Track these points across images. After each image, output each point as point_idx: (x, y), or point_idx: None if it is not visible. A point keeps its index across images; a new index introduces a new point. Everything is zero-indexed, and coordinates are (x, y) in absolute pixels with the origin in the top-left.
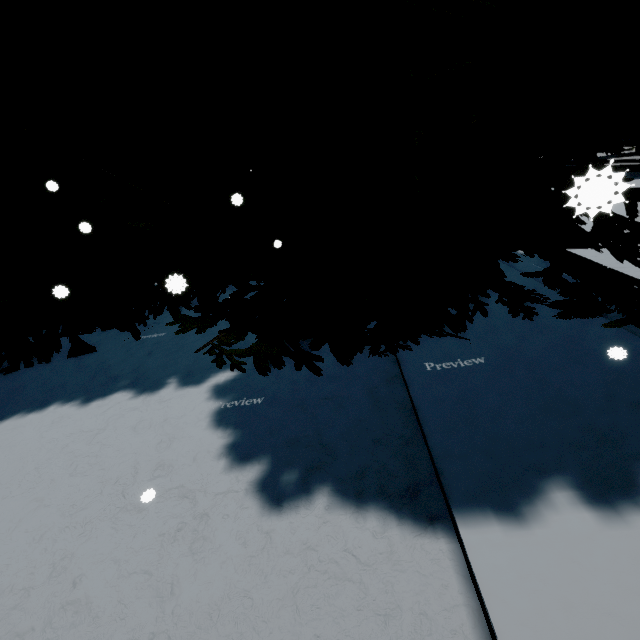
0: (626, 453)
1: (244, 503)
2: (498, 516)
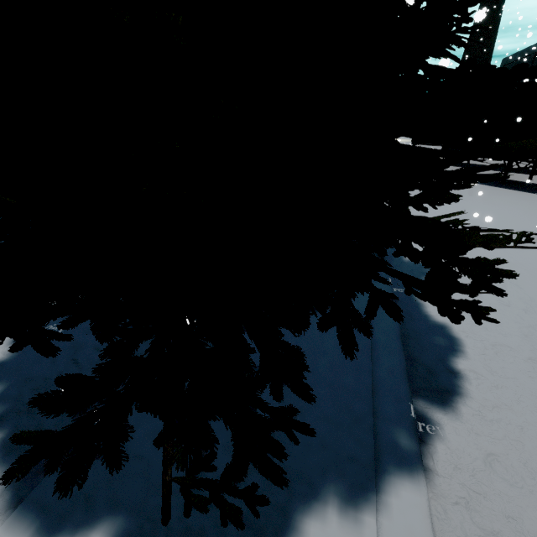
0: (196, 525)
1: None
2: (35, 533)
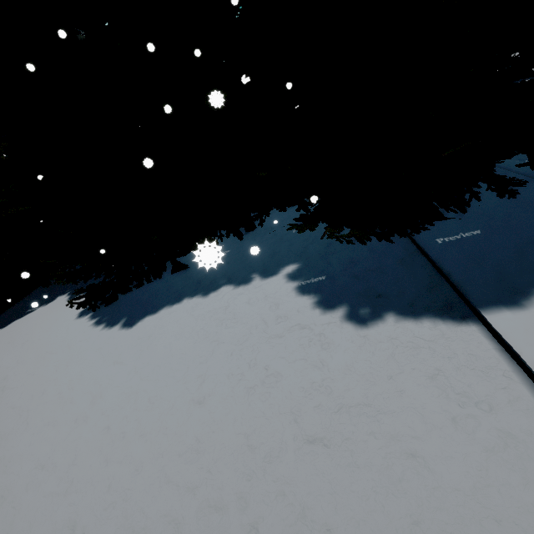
0: None
1: (343, 326)
2: (507, 307)
